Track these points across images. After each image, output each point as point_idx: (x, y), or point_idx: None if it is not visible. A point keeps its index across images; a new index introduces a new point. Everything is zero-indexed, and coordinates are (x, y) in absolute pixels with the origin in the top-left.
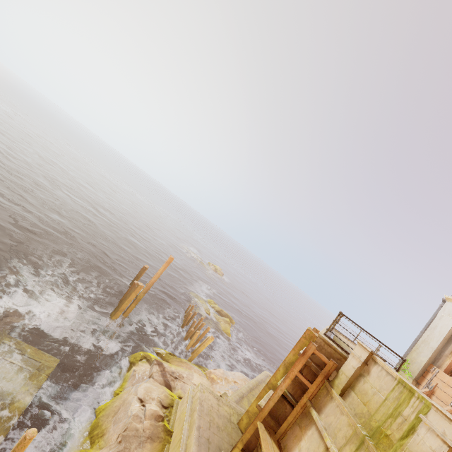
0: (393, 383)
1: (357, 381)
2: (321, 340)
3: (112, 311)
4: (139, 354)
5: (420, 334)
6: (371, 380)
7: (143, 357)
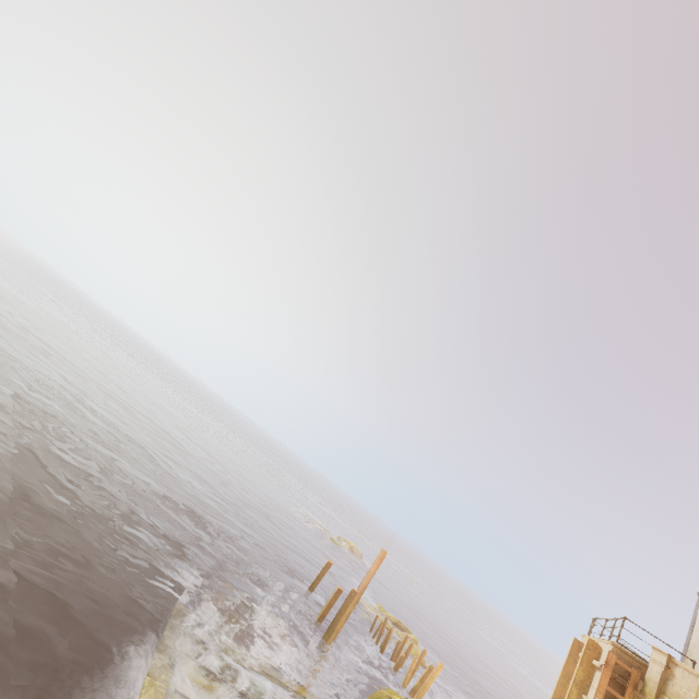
0: (697, 680)
1: (665, 685)
2: (617, 648)
3: (324, 633)
4: (381, 694)
5: (688, 637)
6: (677, 681)
7: (388, 697)
